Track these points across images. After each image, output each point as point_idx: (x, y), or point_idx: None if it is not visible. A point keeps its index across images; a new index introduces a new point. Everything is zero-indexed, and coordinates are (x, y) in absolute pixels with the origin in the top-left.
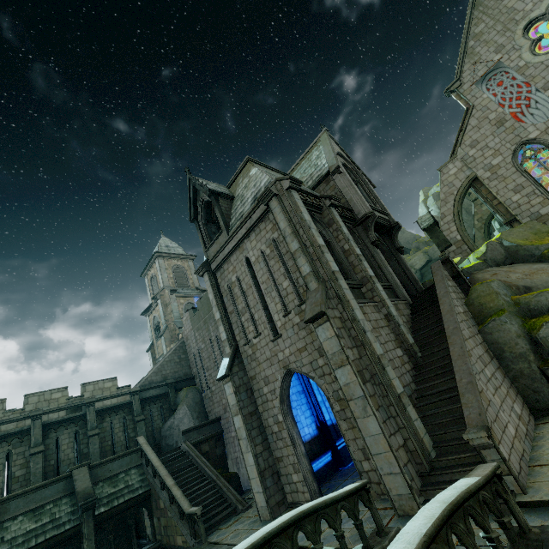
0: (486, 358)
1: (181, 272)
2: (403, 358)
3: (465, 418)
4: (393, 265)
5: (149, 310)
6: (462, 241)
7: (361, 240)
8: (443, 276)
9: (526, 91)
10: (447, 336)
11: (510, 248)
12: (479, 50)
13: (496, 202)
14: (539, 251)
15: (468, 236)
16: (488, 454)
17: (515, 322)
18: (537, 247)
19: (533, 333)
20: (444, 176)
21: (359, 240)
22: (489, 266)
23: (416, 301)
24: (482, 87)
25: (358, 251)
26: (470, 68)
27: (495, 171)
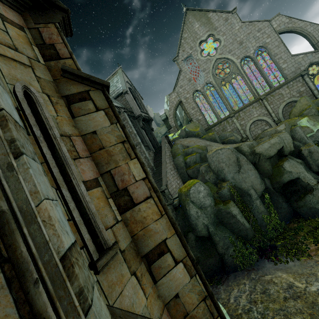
0: (173, 169)
1: None
2: (150, 171)
3: (162, 184)
4: (149, 136)
5: None
6: (175, 126)
7: (137, 126)
8: (164, 142)
9: (198, 70)
10: (162, 163)
11: (188, 131)
12: (185, 45)
13: (187, 112)
14: (195, 133)
15: (177, 124)
16: (166, 191)
17: (182, 158)
18: (194, 132)
19: (186, 160)
20: (171, 98)
21: (136, 126)
22: (180, 138)
23: (156, 151)
24: (185, 63)
25: (135, 132)
26: (182, 52)
27: (187, 100)
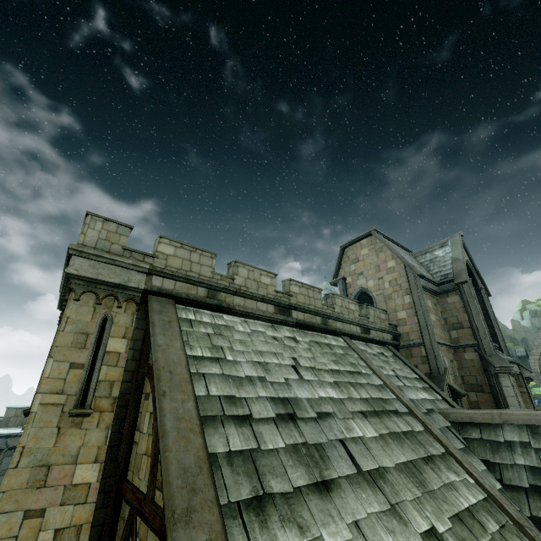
0: None
1: None
2: None
3: None
4: None
5: None
6: (540, 373)
7: None
8: None
9: None
10: None
11: None
12: None
13: None
14: None
15: None
16: None
17: None
18: None
19: None
20: None
21: None
22: None
23: None
24: None
25: None
26: None
27: None
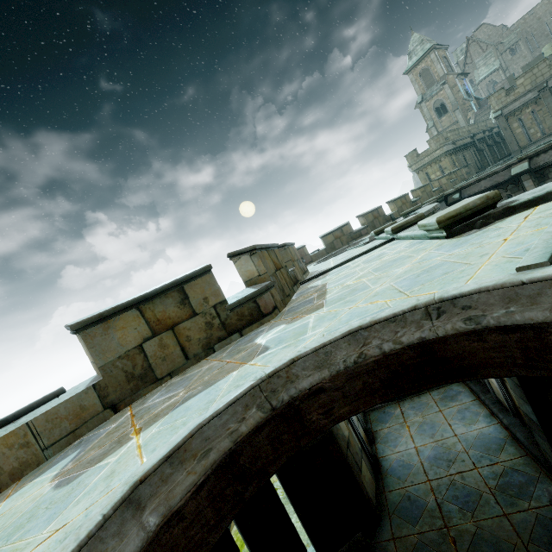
0: None
1: (446, 62)
2: None
3: None
4: None
5: (428, 97)
6: None
7: None
8: None
9: None
10: None
11: None
12: None
13: None
14: None
15: None
16: None
17: None
18: None
19: None
20: None
21: None
22: None
23: None
24: None
25: None
26: None
27: None
